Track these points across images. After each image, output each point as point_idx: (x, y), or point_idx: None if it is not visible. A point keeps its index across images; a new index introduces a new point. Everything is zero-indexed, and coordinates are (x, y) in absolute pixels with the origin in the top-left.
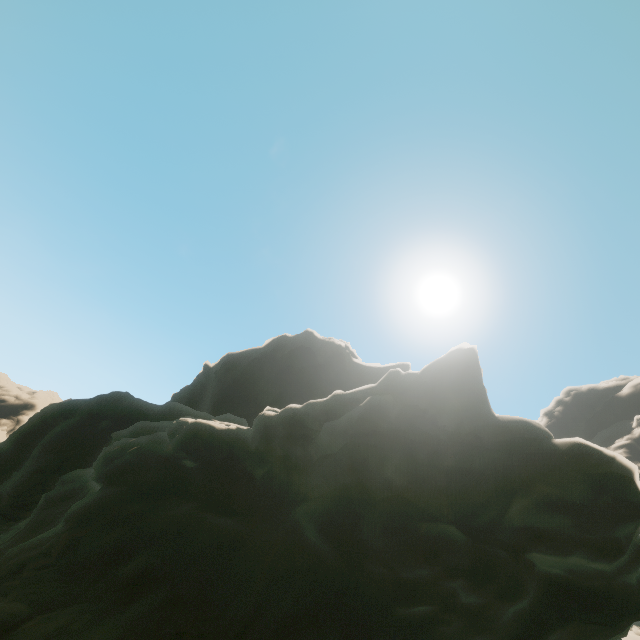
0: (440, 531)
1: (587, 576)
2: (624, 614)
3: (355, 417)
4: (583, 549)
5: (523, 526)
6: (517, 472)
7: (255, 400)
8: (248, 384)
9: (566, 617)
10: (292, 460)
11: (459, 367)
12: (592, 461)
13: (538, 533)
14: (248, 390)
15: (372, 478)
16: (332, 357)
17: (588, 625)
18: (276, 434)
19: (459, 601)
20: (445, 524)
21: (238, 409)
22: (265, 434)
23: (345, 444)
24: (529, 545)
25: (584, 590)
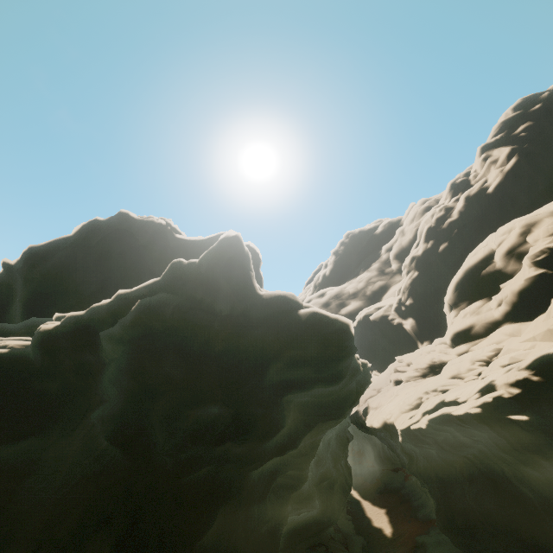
0: (204, 418)
1: (325, 396)
2: (346, 409)
3: (128, 323)
4: (320, 383)
5: (280, 381)
6: (271, 345)
7: (76, 292)
8: (63, 277)
9: (312, 425)
10: (85, 367)
11: (228, 255)
12: (322, 325)
13: (290, 383)
14: (64, 283)
15: (152, 377)
16: (154, 236)
17: (327, 422)
18: (59, 347)
19: (232, 453)
20: (211, 408)
21: (57, 305)
22: (45, 350)
23: (123, 351)
24: (285, 392)
25: (323, 405)
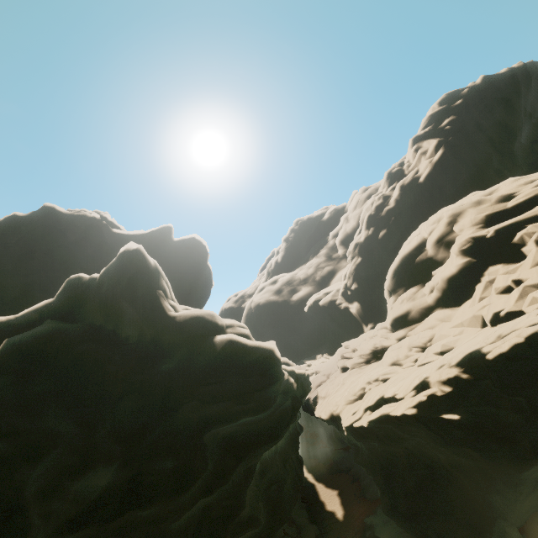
0: (86, 496)
1: (256, 422)
2: (281, 432)
3: None
4: (247, 414)
5: (198, 419)
6: (181, 382)
7: None
8: None
9: (243, 456)
10: None
11: (129, 272)
12: (240, 356)
13: (210, 420)
14: None
15: (31, 436)
16: (86, 232)
17: (261, 447)
18: None
19: (140, 517)
20: (100, 476)
21: None
22: None
23: None
24: (206, 429)
25: (254, 433)
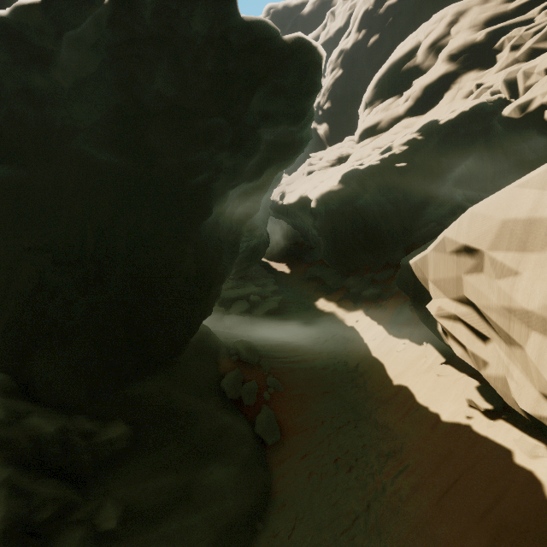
0: (213, 122)
1: (286, 136)
2: (297, 151)
3: (104, 22)
4: (288, 119)
5: (259, 112)
6: (259, 69)
7: None
8: None
9: (273, 161)
10: (36, 94)
11: None
12: (305, 52)
13: (267, 114)
14: None
15: (144, 93)
16: None
17: (281, 162)
18: None
19: (224, 166)
20: (214, 117)
21: None
22: None
23: (103, 60)
24: (261, 124)
25: (283, 144)
